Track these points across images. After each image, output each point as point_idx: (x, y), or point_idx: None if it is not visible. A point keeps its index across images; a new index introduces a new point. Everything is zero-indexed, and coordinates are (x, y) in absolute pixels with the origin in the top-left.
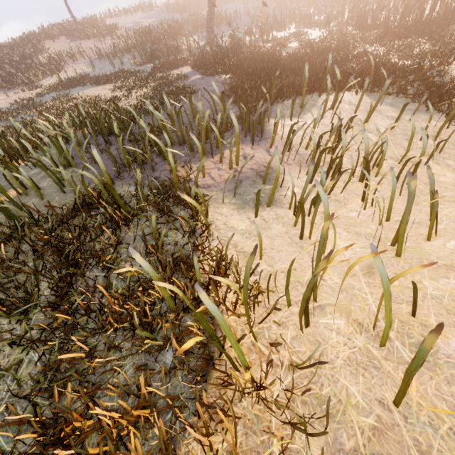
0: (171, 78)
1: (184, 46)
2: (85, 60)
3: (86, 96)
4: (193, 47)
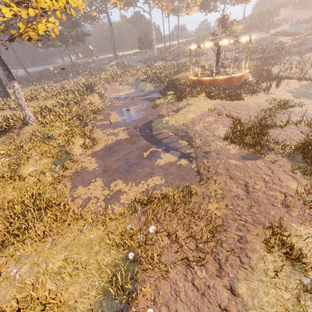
0: (306, 40)
1: None
2: (290, 23)
3: (280, 40)
4: None
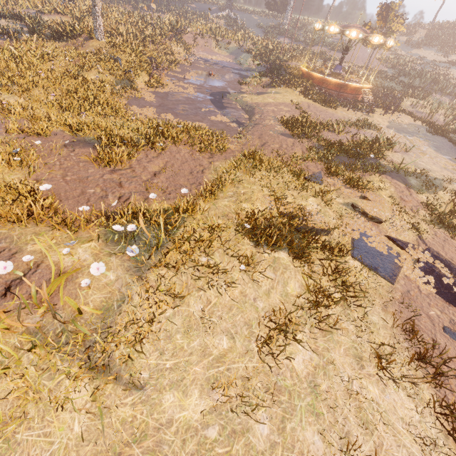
0: None
1: None
2: None
3: (452, 72)
4: None
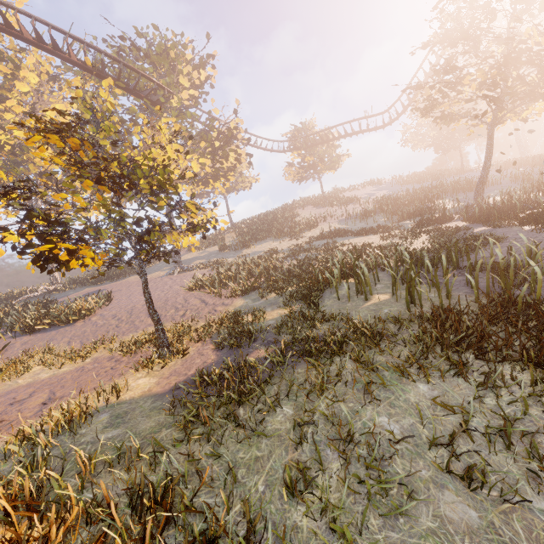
0: (452, 229)
1: (437, 207)
2: (334, 220)
3: (354, 243)
4: (451, 207)
